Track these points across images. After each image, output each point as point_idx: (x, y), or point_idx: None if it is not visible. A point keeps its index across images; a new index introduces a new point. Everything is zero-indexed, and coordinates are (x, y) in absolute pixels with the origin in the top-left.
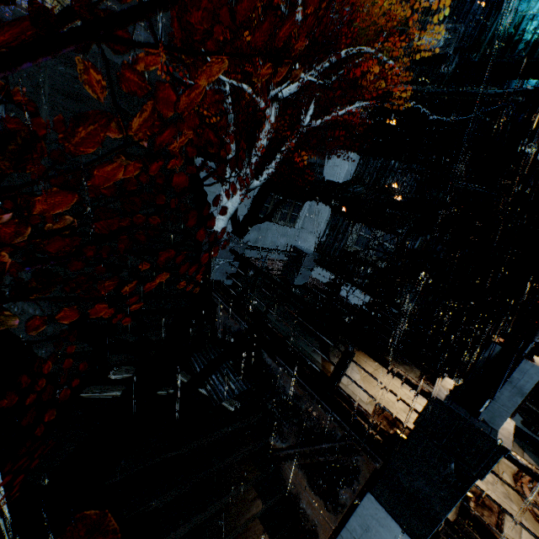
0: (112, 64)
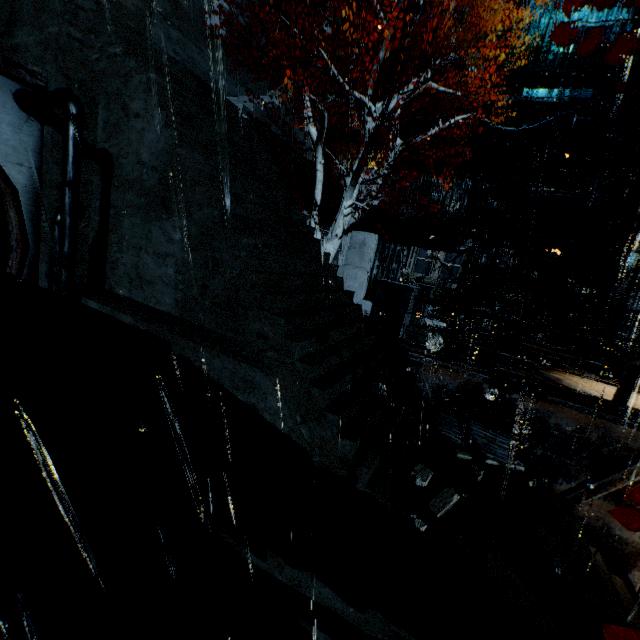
0: (181, 69)
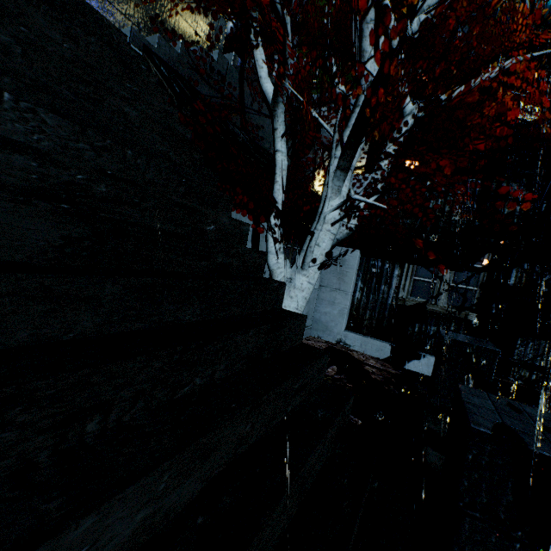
0: None
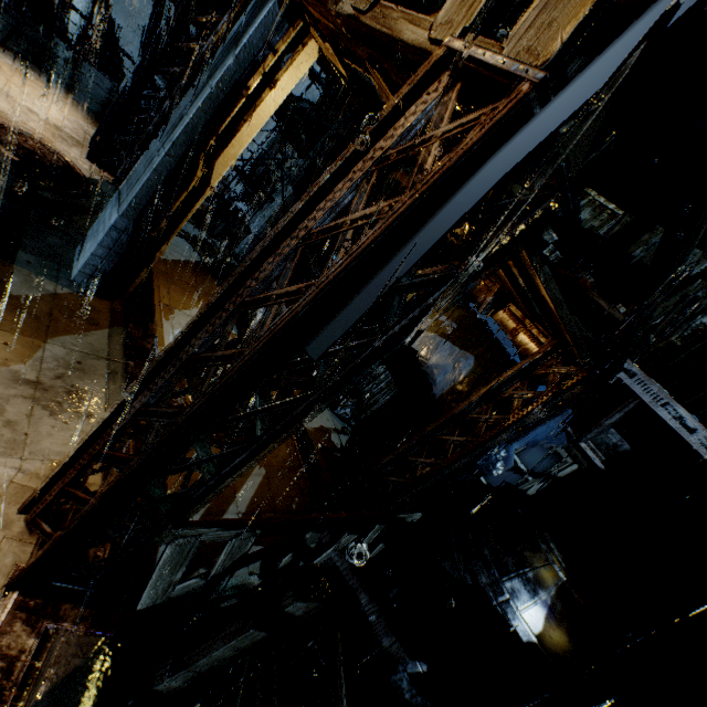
0: None
